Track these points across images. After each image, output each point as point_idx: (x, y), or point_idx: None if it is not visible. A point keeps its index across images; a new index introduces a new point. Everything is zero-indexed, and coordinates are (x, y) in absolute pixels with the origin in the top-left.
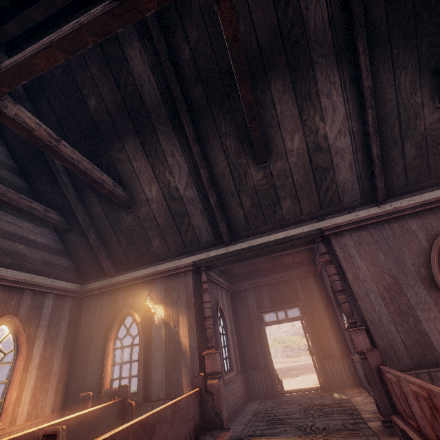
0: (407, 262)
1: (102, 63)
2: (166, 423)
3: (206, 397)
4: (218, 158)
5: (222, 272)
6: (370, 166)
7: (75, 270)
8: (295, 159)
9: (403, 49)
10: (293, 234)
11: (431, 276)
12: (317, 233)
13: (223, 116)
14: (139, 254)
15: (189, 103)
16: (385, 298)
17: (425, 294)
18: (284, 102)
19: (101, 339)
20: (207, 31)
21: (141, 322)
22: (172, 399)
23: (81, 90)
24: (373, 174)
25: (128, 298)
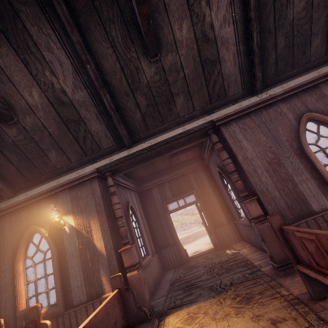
0: (282, 139)
1: None
2: None
3: (127, 295)
4: (105, 51)
5: (128, 177)
6: (250, 56)
7: None
8: (185, 52)
9: None
10: (189, 129)
11: (300, 147)
12: (210, 125)
13: None
14: (37, 170)
15: None
16: (269, 170)
17: (297, 162)
18: None
19: (8, 262)
20: None
21: (50, 236)
22: (94, 300)
23: None
24: (253, 65)
25: (32, 216)
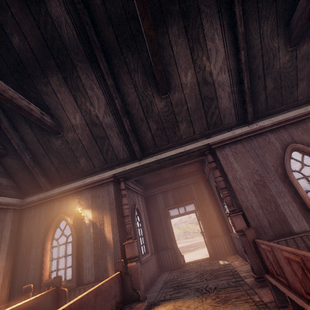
0: (269, 164)
1: (21, 4)
2: (89, 306)
3: (126, 278)
4: (129, 90)
5: (138, 182)
6: (242, 95)
7: (15, 187)
8: (189, 91)
9: (265, 4)
10: (188, 149)
11: (285, 173)
12: (206, 147)
13: (131, 55)
14: (70, 171)
15: (102, 43)
16: (255, 190)
17: (281, 186)
18: (179, 44)
19: (40, 241)
20: None
21: (73, 224)
22: (100, 281)
23: (4, 28)
24: (245, 102)
25: (61, 207)
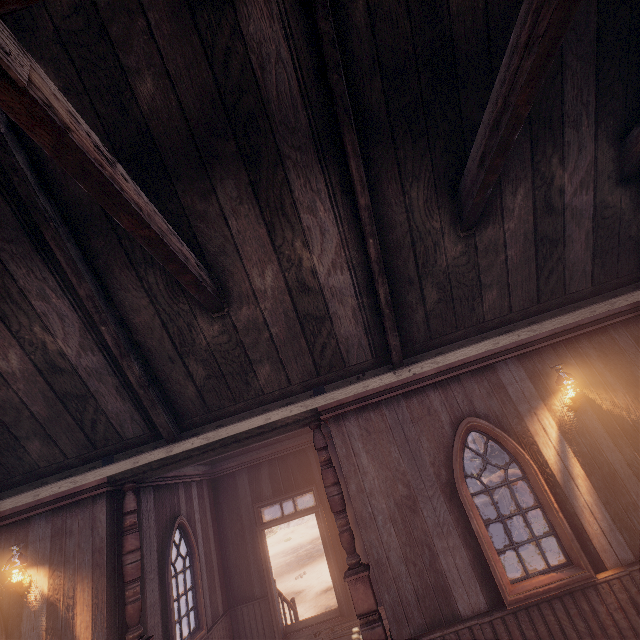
0: (426, 460)
1: None
2: None
3: None
4: (137, 302)
5: None
6: (380, 314)
7: None
8: (272, 304)
9: (411, 152)
10: (275, 420)
11: (453, 480)
12: (312, 416)
13: None
14: (3, 469)
15: (63, 206)
16: (396, 520)
17: (445, 510)
18: (242, 216)
19: None
20: (79, 77)
21: None
22: None
23: None
24: (384, 328)
25: None
